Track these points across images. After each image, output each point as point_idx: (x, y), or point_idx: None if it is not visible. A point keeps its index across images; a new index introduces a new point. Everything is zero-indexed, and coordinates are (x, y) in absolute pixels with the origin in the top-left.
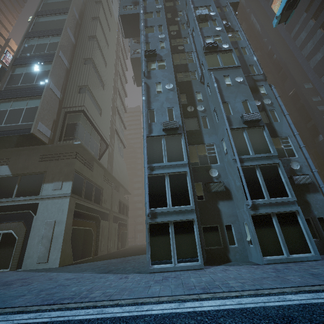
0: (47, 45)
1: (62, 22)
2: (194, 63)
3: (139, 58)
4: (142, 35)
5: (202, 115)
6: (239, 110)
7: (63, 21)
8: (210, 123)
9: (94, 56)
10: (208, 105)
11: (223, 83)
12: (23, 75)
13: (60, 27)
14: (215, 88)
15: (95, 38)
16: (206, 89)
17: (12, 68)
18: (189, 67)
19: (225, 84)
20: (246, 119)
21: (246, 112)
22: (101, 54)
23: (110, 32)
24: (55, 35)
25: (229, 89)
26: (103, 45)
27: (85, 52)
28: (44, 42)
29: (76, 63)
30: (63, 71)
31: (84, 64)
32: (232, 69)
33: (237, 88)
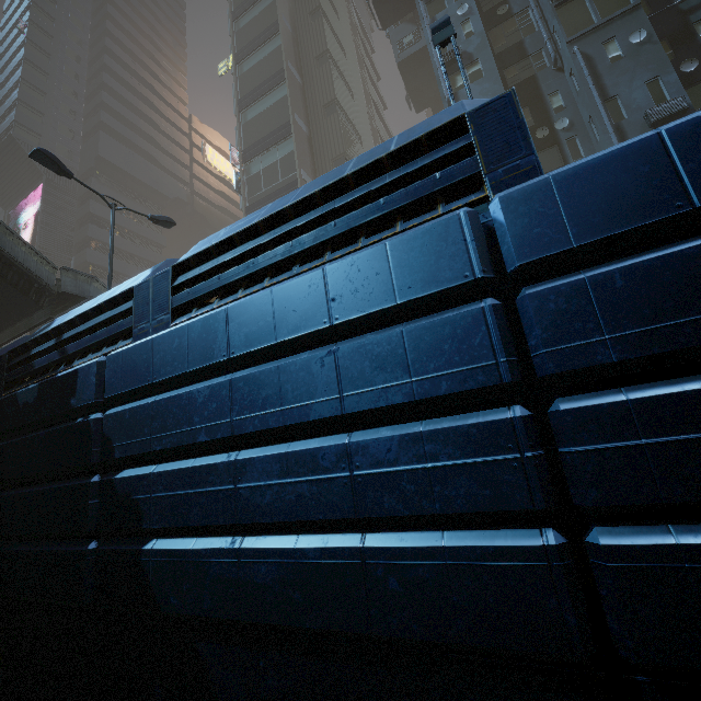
0: (272, 110)
1: (275, 55)
2: (537, 33)
3: (414, 56)
4: (426, 28)
5: (567, 136)
6: (640, 105)
7: (276, 53)
8: (584, 147)
9: (337, 93)
10: (578, 112)
11: (603, 60)
12: (262, 173)
13: (277, 66)
14: (586, 78)
15: (328, 55)
16: (568, 81)
17: (244, 168)
18: (527, 46)
19: (607, 61)
20: (656, 117)
21: (656, 102)
22: (341, 79)
23: (339, 19)
24: (276, 86)
25: (617, 67)
26: (339, 58)
27: (321, 92)
28: (267, 107)
29: (314, 119)
30: (305, 143)
31: (326, 116)
32: (621, 18)
33: (635, 59)
